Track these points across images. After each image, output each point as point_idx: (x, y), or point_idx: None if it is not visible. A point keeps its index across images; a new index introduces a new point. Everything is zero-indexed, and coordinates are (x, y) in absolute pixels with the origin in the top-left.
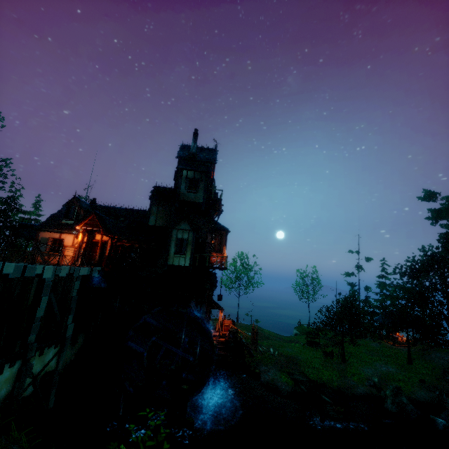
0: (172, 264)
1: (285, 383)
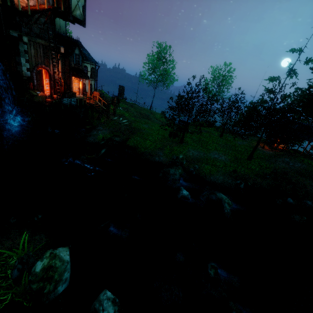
0: None
1: (99, 138)
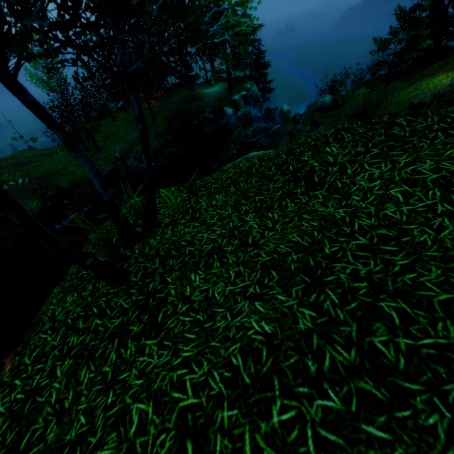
0: None
1: (36, 208)
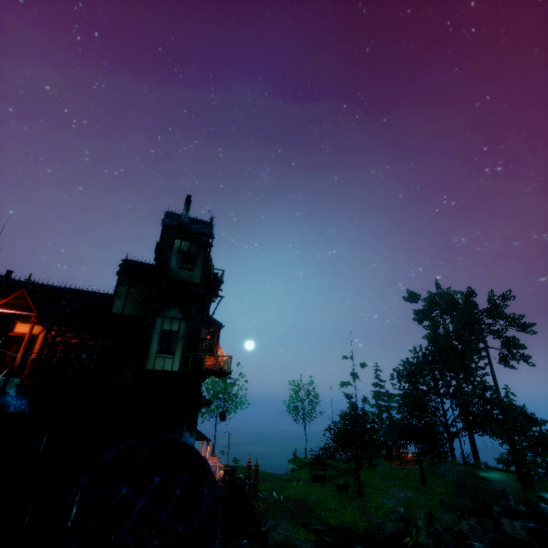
0: (152, 368)
1: (303, 539)
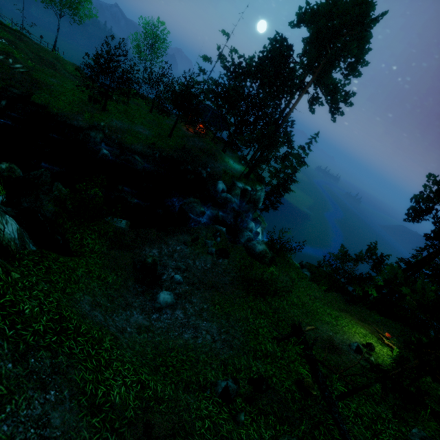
0: None
1: None
